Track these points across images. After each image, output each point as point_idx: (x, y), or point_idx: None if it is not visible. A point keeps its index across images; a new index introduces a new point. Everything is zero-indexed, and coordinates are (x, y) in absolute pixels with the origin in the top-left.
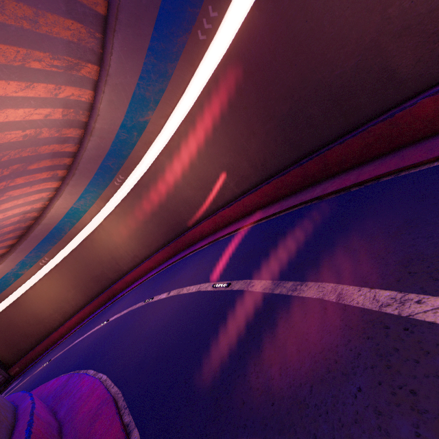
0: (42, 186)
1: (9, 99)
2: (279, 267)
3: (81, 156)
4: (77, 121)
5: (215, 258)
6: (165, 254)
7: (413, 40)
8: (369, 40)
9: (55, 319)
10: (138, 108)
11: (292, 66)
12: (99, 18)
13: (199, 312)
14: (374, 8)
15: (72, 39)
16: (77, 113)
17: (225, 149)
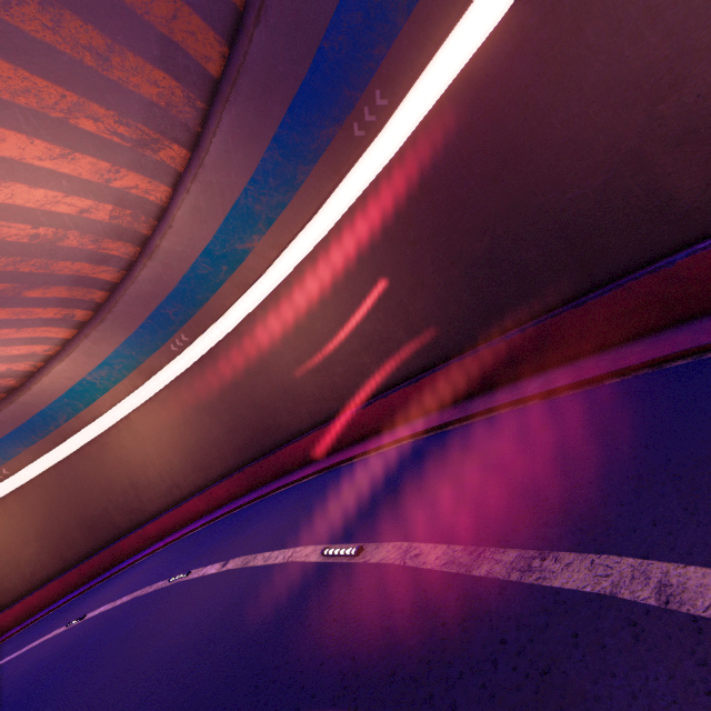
0: (39, 333)
1: (25, 168)
2: (476, 518)
3: (124, 291)
4: (134, 231)
5: (330, 498)
6: (233, 486)
7: (702, 151)
8: (627, 149)
9: None
10: (238, 228)
11: (497, 182)
12: (207, 80)
13: (285, 611)
14: (635, 103)
15: (158, 101)
16: (136, 218)
17: (370, 307)
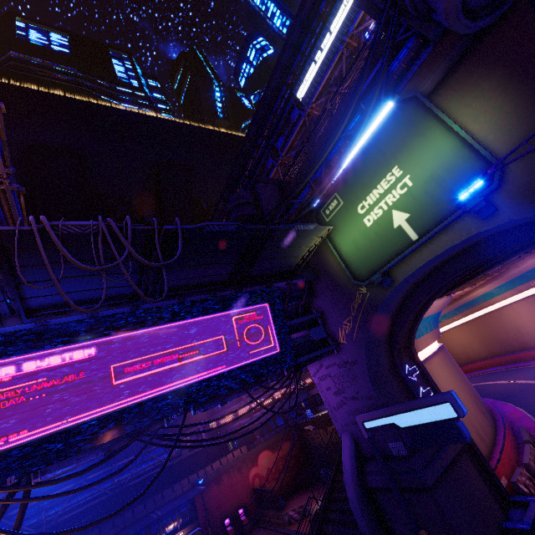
0: None
1: None
2: None
3: (506, 274)
4: None
5: None
6: None
7: None
8: None
9: (460, 358)
10: None
11: None
12: None
13: None
14: None
15: None
16: None
17: None
